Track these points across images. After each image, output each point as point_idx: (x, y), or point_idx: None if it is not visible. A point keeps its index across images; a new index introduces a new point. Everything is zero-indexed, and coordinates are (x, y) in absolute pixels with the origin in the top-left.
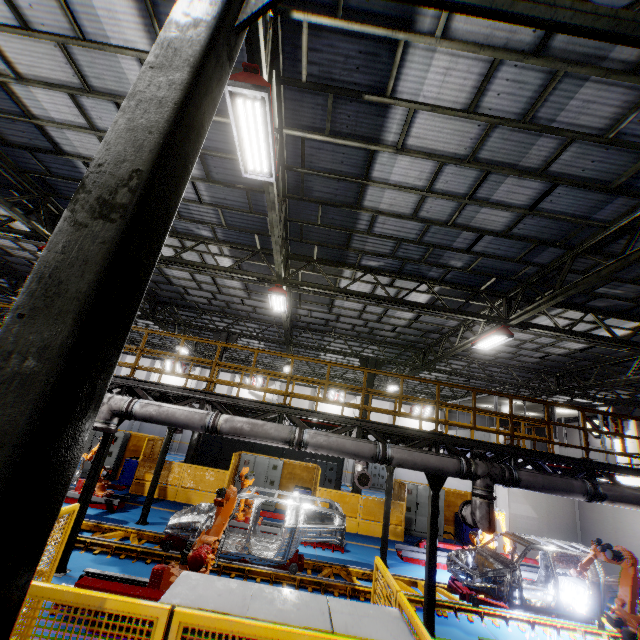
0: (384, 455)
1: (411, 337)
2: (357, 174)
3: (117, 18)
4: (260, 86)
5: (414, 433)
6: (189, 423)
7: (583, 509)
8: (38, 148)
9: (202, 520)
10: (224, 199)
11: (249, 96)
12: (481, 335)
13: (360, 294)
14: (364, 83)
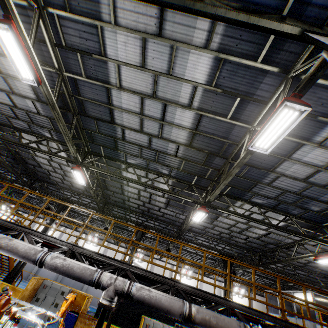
0: None
1: (254, 244)
2: (283, 154)
3: (196, 67)
4: (305, 104)
5: None
6: (171, 309)
7: None
8: (101, 119)
9: None
10: (190, 156)
11: (296, 108)
12: (318, 253)
13: (253, 218)
14: (320, 111)
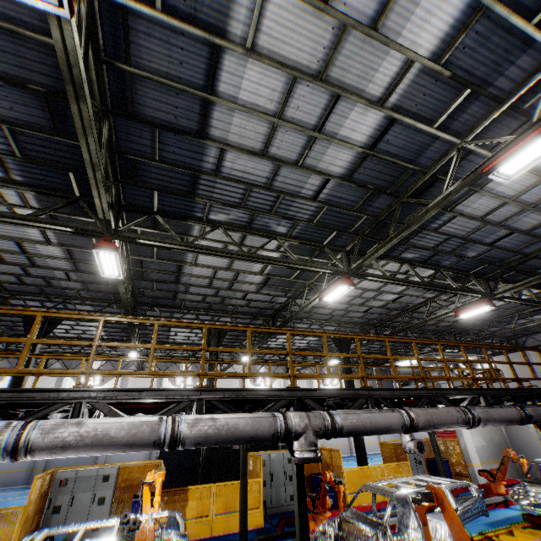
0: (526, 415)
1: (373, 316)
2: (476, 183)
3: (429, 21)
4: None
5: (512, 392)
6: (391, 426)
7: (509, 429)
8: (174, 127)
9: (380, 539)
10: (339, 197)
11: None
12: (459, 308)
13: (407, 281)
14: None
